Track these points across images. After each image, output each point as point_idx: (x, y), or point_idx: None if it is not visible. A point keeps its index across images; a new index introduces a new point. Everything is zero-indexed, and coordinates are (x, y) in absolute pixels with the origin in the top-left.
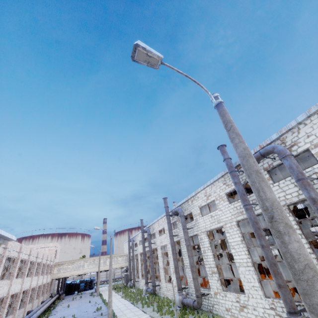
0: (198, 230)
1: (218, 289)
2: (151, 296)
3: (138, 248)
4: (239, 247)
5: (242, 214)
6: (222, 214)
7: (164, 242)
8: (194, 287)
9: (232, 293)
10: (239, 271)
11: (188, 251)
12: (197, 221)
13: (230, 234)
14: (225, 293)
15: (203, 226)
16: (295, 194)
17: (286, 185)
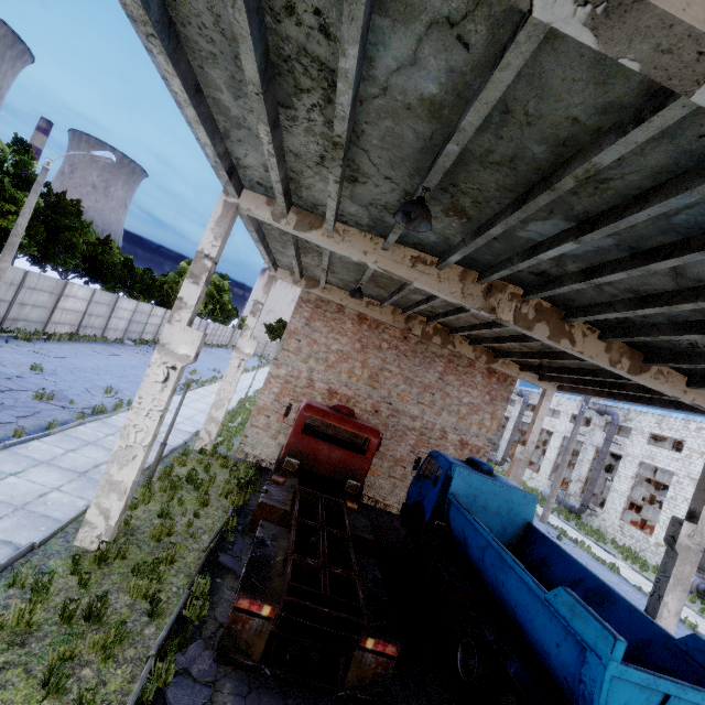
0: None
1: None
2: (572, 516)
3: None
4: None
5: None
6: None
7: (666, 464)
8: None
9: None
10: None
11: None
12: None
13: None
14: None
15: None
16: None
17: None
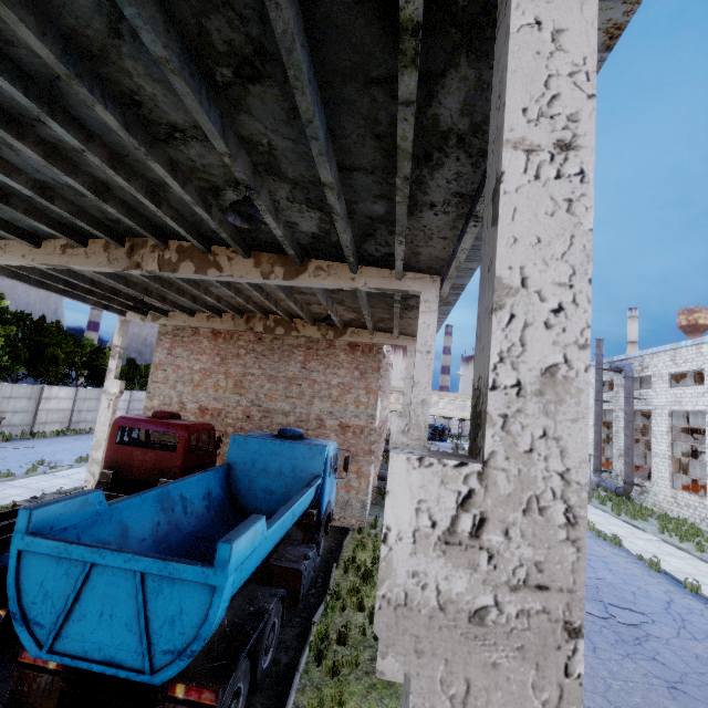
0: None
1: None
2: (617, 499)
3: None
4: None
5: None
6: None
7: (694, 404)
8: None
9: None
10: None
11: None
12: None
13: None
14: None
15: None
16: None
17: None
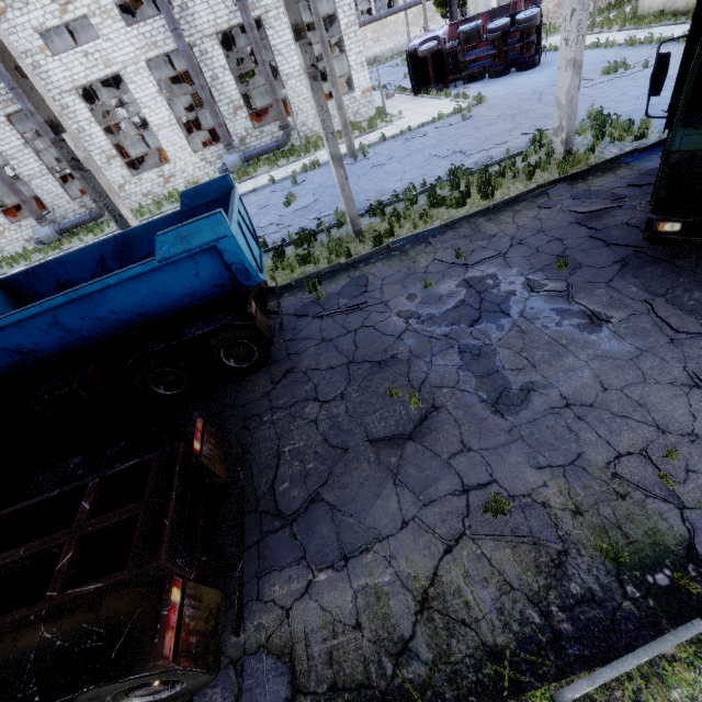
0: (51, 90)
1: (126, 178)
2: None
3: None
4: (157, 102)
5: (157, 48)
6: (114, 49)
7: None
8: (88, 190)
9: (151, 171)
10: (160, 136)
11: (51, 135)
12: (39, 68)
13: (137, 85)
14: (141, 177)
15: (65, 78)
16: (226, 18)
17: (217, 4)
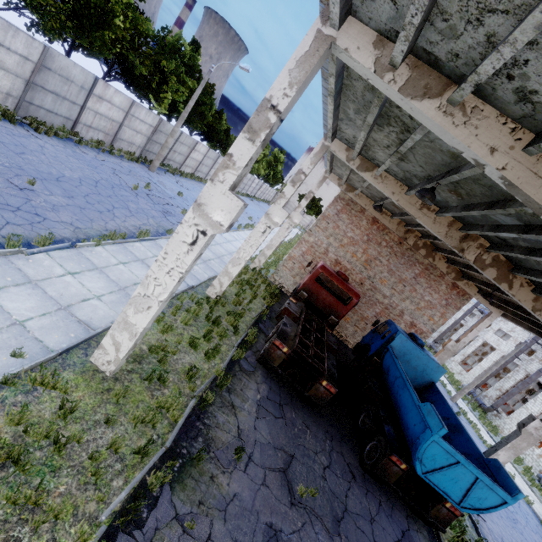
0: None
1: None
2: (479, 410)
3: (488, 334)
4: None
5: None
6: None
7: None
8: None
9: None
10: None
11: None
12: None
13: None
14: None
15: None
16: None
17: None
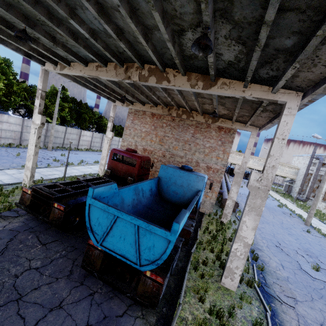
0: None
1: None
2: None
3: None
4: None
5: None
6: None
7: None
8: None
9: None
10: None
11: None
12: None
13: None
14: None
15: None
16: None
17: None
